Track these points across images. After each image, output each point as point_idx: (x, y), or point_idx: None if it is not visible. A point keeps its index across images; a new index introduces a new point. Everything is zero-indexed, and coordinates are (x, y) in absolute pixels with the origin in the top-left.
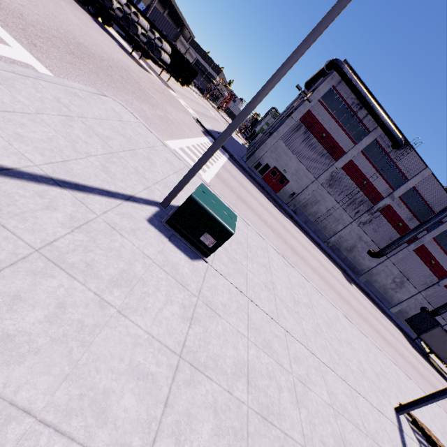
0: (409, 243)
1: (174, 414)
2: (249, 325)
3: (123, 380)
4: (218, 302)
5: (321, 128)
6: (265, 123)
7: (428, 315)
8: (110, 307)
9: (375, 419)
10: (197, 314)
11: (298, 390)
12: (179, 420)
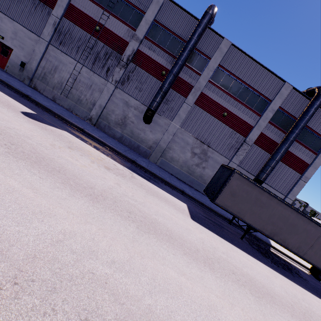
0: (187, 96)
1: None
2: None
3: None
4: None
5: None
6: None
7: (224, 168)
8: None
9: None
10: None
11: None
12: None
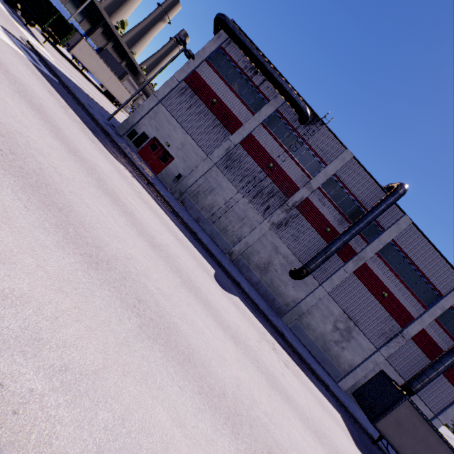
0: (346, 261)
1: None
2: None
3: None
4: None
5: (211, 93)
6: None
7: (386, 379)
8: None
9: None
10: None
11: None
12: None
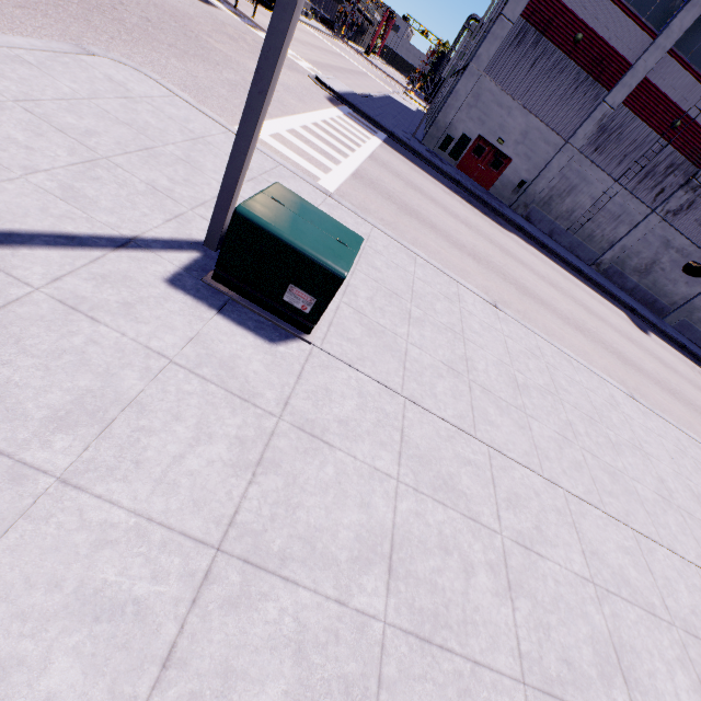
0: None
1: (186, 680)
2: (404, 451)
3: (55, 631)
4: (331, 419)
5: (572, 23)
6: (457, 53)
7: None
8: (37, 477)
9: (691, 587)
10: (273, 452)
11: (513, 563)
12: (198, 692)
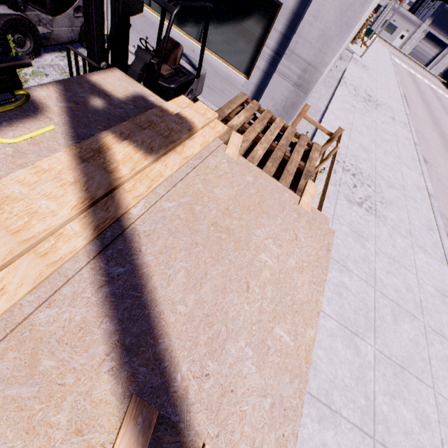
0: None
1: None
2: None
3: None
4: None
5: None
6: None
7: None
8: None
9: None
10: None
11: None
12: None
